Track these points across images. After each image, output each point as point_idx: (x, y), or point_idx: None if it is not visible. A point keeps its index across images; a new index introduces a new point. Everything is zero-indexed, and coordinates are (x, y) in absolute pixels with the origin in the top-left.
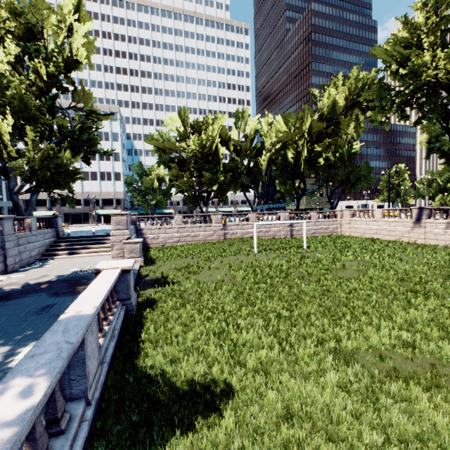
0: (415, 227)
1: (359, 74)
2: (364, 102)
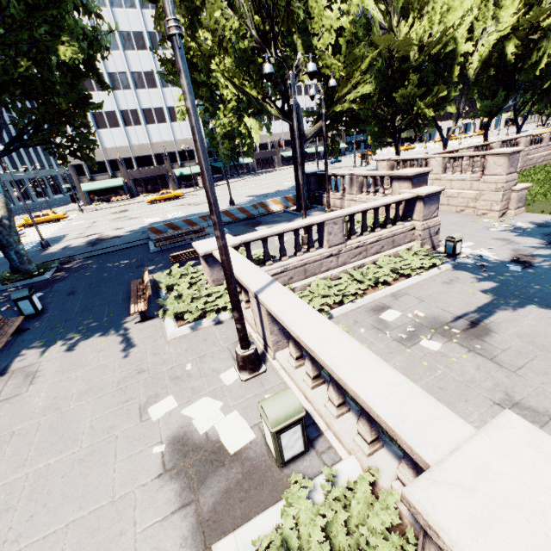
0: None
1: None
2: None
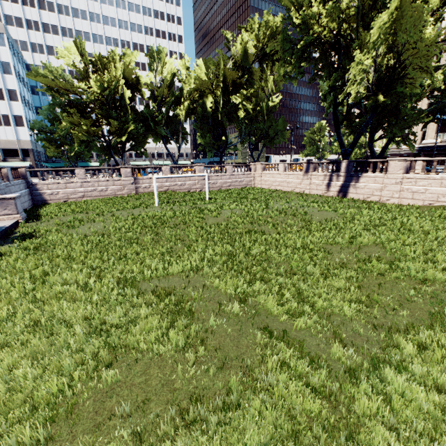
0: (304, 179)
1: (268, 20)
2: (272, 52)
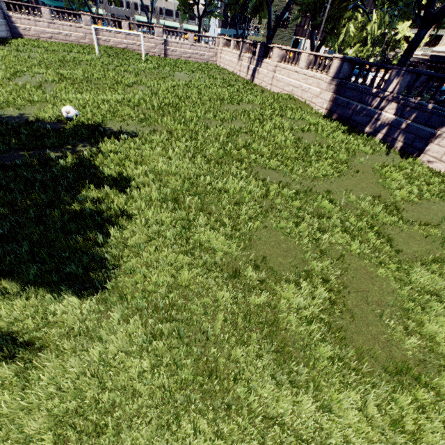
0: (239, 60)
1: None
2: None
